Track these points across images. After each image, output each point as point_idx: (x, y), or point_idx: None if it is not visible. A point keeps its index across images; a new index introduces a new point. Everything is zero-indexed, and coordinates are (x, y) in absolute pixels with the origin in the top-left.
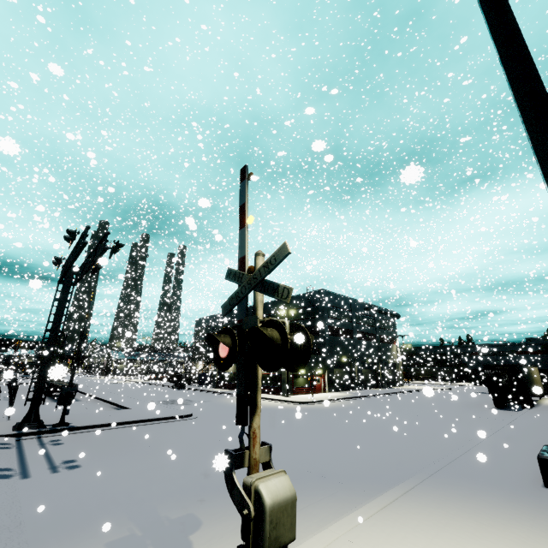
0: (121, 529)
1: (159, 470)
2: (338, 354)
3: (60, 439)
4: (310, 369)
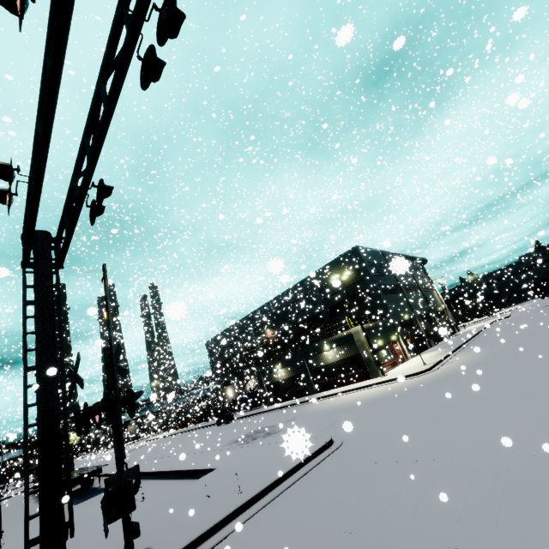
0: None
1: None
2: (399, 313)
3: None
4: (384, 337)
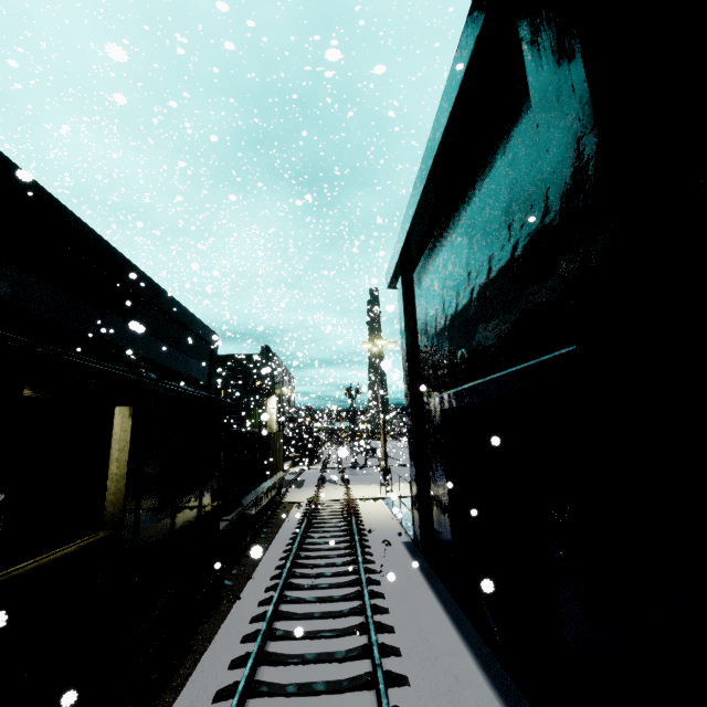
0: (375, 482)
1: (393, 476)
2: None
3: (365, 469)
4: None
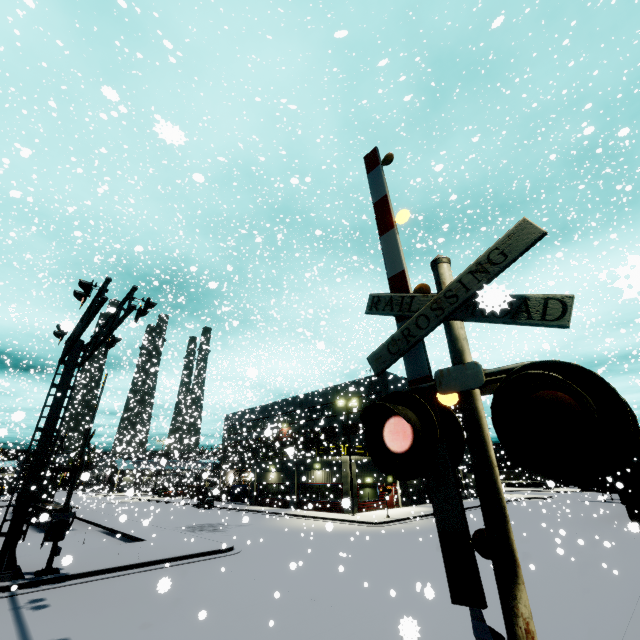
0: None
1: None
2: None
3: (44, 598)
4: (378, 476)
